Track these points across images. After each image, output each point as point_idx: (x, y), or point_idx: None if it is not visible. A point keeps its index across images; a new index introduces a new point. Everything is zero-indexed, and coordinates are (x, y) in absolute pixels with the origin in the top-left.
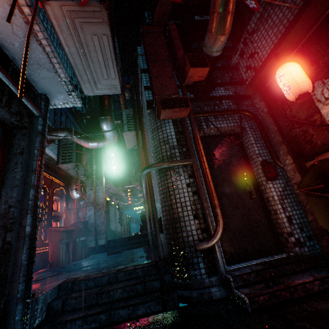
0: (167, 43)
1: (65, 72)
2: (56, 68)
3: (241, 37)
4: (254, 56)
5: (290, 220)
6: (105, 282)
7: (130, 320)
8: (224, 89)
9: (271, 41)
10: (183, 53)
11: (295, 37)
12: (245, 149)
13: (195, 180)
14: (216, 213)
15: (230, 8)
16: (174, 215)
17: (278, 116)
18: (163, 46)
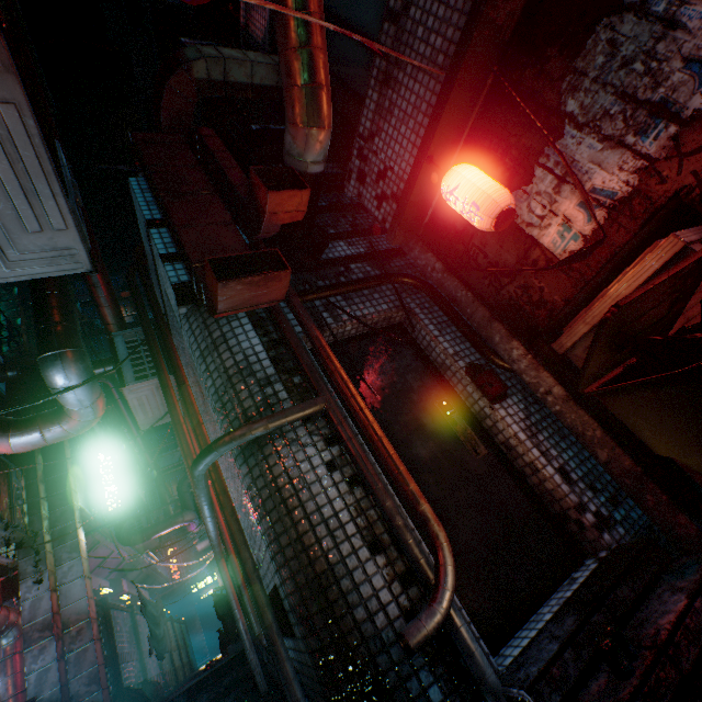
0: (201, 166)
1: None
2: None
3: (351, 150)
4: (387, 176)
5: (566, 476)
6: None
7: None
8: (347, 243)
9: (410, 143)
10: (243, 175)
11: (452, 125)
12: (425, 352)
13: (344, 447)
14: (424, 515)
15: (322, 80)
16: (316, 565)
17: (466, 272)
18: (192, 166)
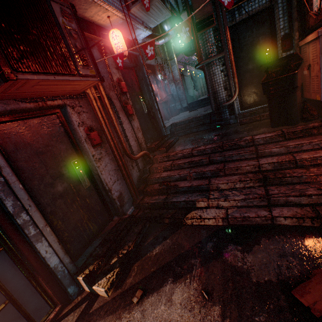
0: None
1: (141, 26)
2: (137, 27)
3: None
4: None
5: None
6: (188, 123)
7: (198, 132)
8: None
9: None
10: None
11: None
12: (275, 23)
13: (225, 67)
14: (235, 86)
15: None
16: (214, 90)
17: None
18: None
